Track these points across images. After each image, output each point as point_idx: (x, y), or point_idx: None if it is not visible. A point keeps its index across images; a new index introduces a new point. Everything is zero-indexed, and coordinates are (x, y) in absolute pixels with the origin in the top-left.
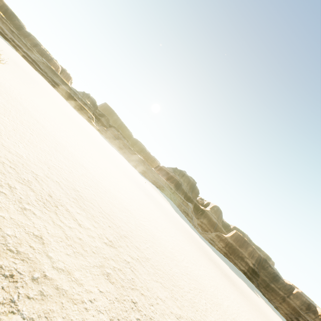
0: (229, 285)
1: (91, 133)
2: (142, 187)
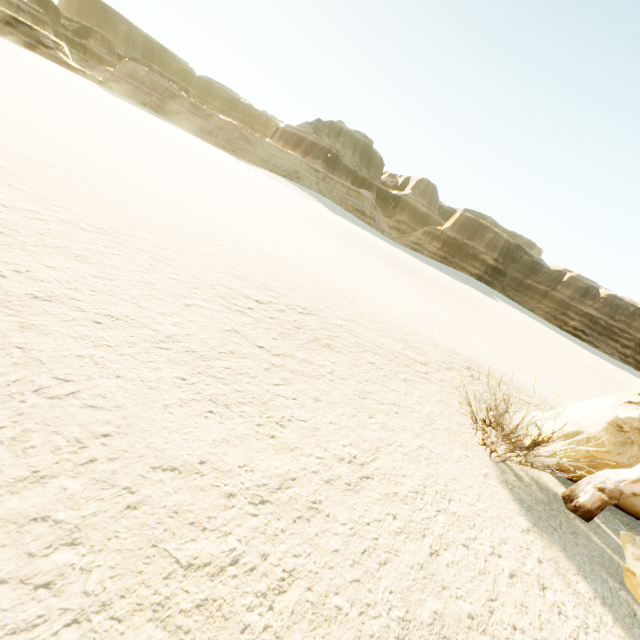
0: (400, 274)
1: (41, 72)
2: (211, 165)
